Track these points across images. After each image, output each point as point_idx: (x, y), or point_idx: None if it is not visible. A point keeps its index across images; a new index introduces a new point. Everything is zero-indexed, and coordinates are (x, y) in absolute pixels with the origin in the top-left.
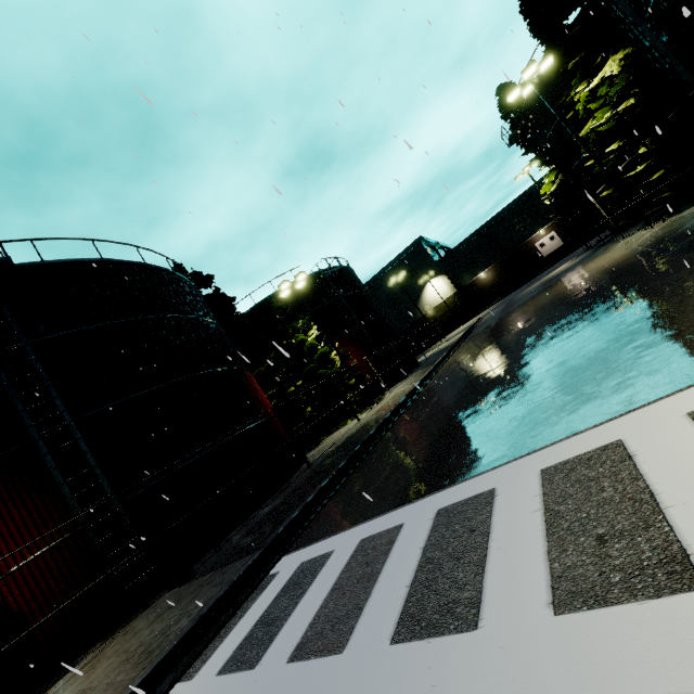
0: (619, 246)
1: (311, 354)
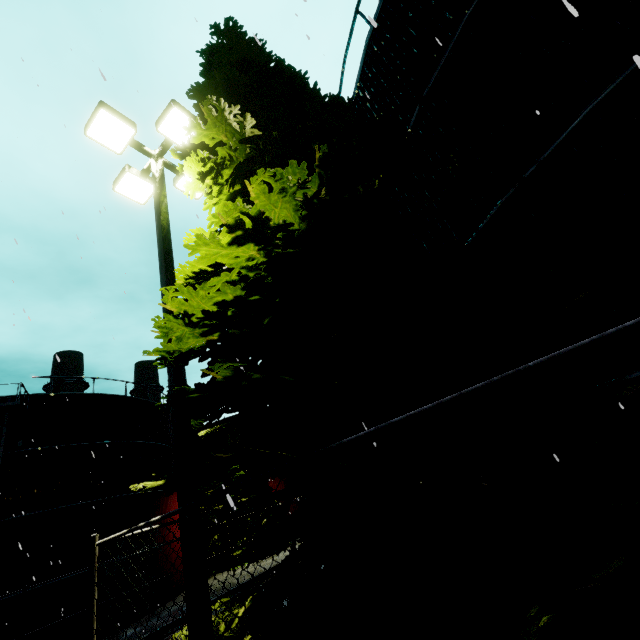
0: None
1: None
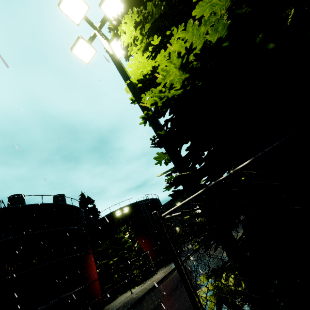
0: None
1: (125, 244)
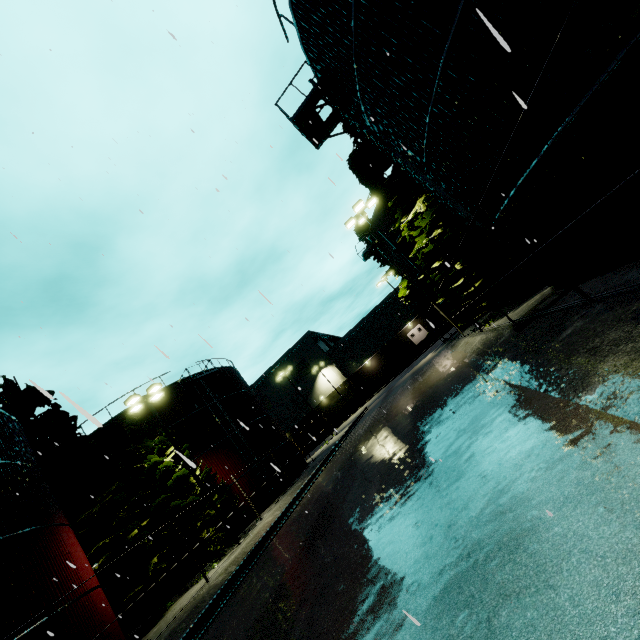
0: (461, 346)
1: (167, 478)
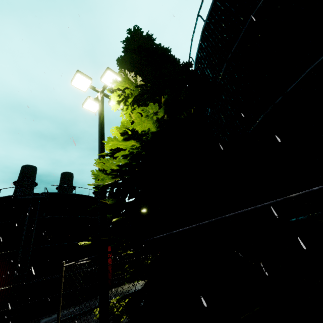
0: None
1: None
